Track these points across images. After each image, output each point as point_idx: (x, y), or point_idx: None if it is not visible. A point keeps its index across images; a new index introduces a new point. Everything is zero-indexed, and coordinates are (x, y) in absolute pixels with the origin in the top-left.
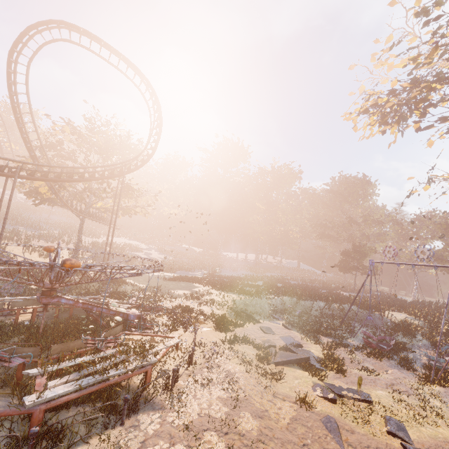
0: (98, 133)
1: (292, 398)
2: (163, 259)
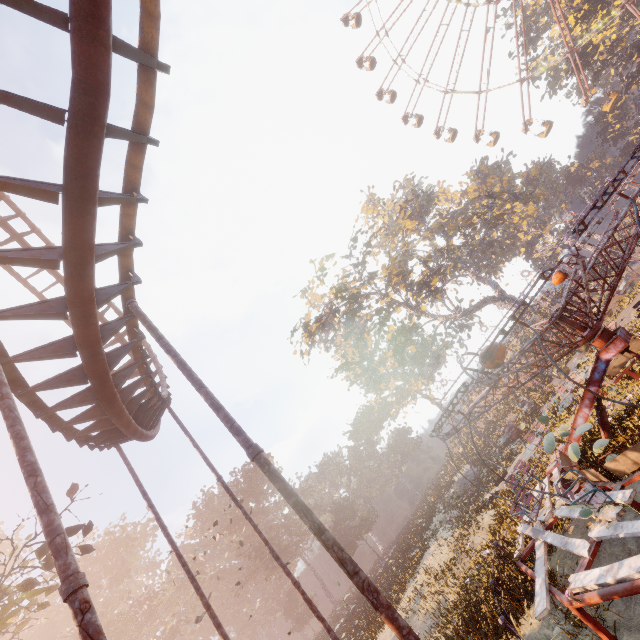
0: None
1: None
2: None
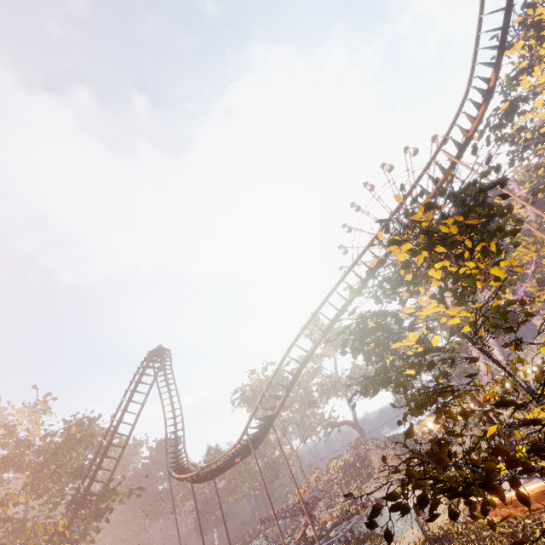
0: (94, 430)
1: None
2: None
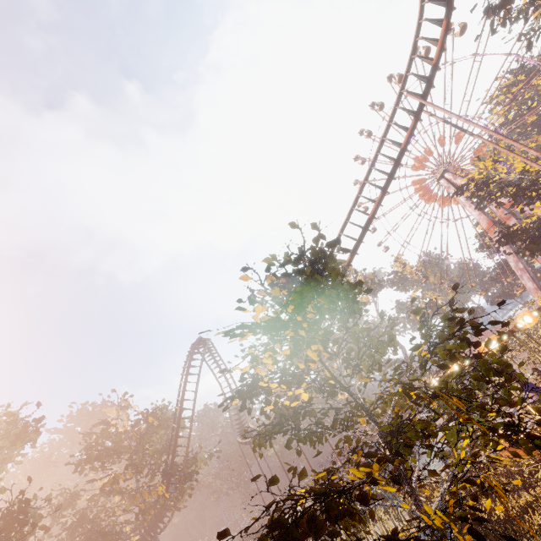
0: (168, 415)
1: None
2: None
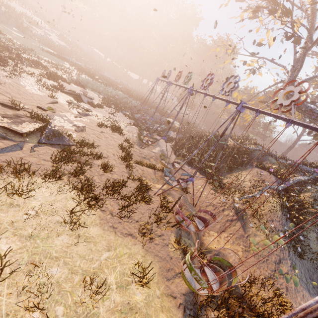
0: None
1: (50, 95)
2: (60, 44)
